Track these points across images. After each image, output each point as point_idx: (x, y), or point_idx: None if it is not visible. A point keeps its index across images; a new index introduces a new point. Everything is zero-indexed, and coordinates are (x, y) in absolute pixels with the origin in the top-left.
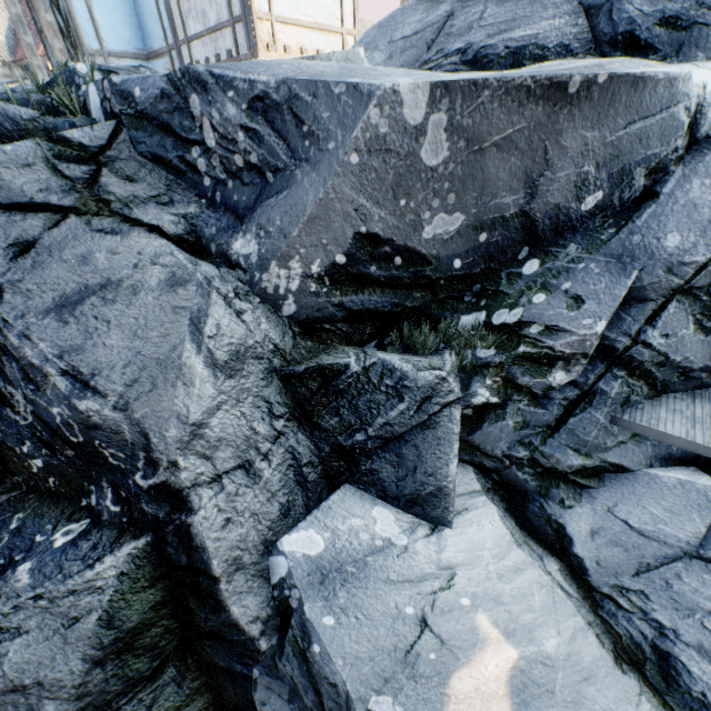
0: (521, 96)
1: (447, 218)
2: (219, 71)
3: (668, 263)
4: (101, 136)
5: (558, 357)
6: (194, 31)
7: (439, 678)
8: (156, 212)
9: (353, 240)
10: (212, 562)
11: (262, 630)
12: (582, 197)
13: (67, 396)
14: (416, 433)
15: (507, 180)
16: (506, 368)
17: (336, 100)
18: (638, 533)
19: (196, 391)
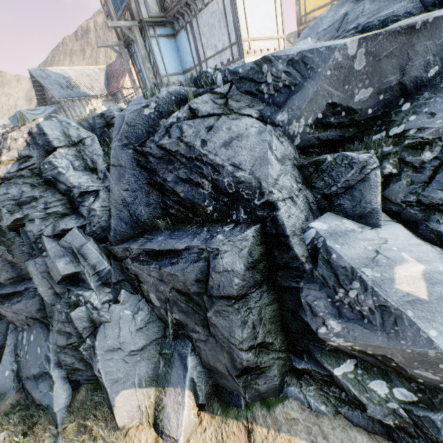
0: (395, 35)
1: (364, 91)
2: (275, 55)
3: None
4: (226, 89)
5: (425, 143)
6: (210, 55)
7: (389, 267)
8: (249, 110)
9: (325, 107)
10: (286, 229)
11: (305, 261)
12: (428, 70)
13: (232, 172)
14: (359, 184)
15: (391, 70)
16: (399, 153)
17: (321, 53)
18: None
19: (273, 168)
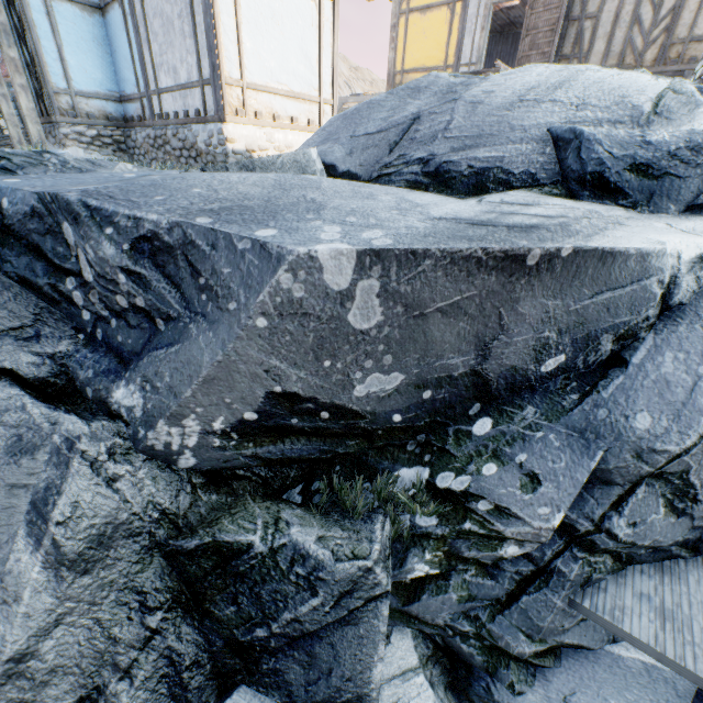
0: (471, 265)
1: (383, 377)
2: (96, 202)
3: (637, 447)
4: None
5: (509, 537)
6: (166, 84)
7: None
8: (12, 350)
9: (266, 398)
10: None
11: None
12: (542, 359)
13: None
14: (333, 629)
15: (455, 342)
16: (449, 541)
17: (239, 256)
18: None
19: (21, 609)
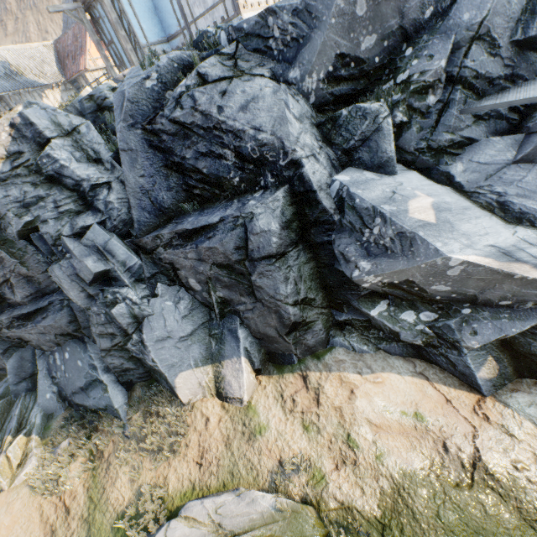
0: None
1: (369, 38)
2: (279, 5)
3: (466, 27)
4: (233, 49)
5: (428, 86)
6: (198, 14)
7: (404, 202)
8: (260, 70)
9: (335, 58)
10: (313, 185)
11: (334, 213)
12: (424, 12)
13: (254, 136)
14: (374, 135)
15: (391, 14)
16: (406, 100)
17: (323, 0)
18: (484, 165)
19: (293, 126)
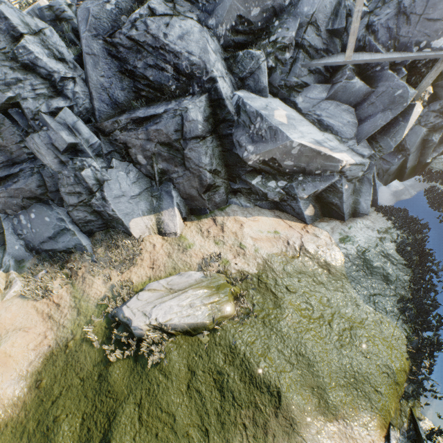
0: None
1: (256, 9)
2: None
3: (305, 16)
4: None
5: (286, 47)
6: None
7: (272, 111)
8: (191, 15)
9: (236, 17)
10: (223, 95)
11: (234, 115)
12: (285, 1)
13: (187, 58)
14: (257, 71)
15: None
16: (275, 53)
17: None
18: (312, 99)
19: (212, 56)
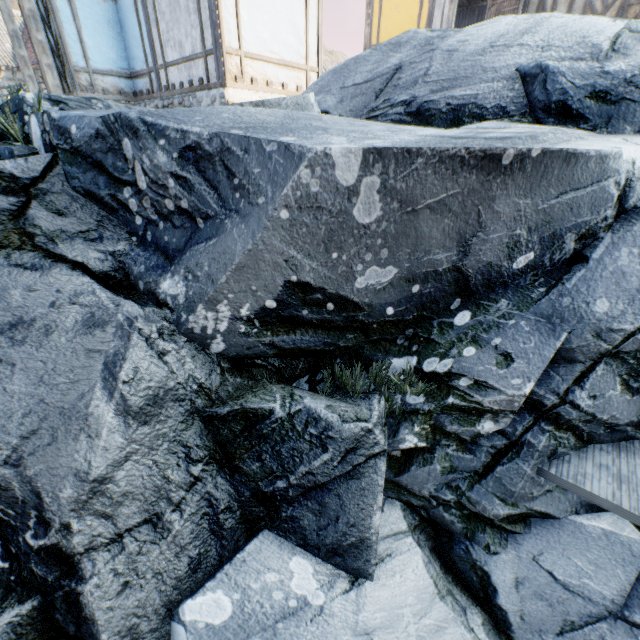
0: (455, 164)
1: (379, 270)
2: (151, 119)
3: (596, 328)
4: (35, 167)
5: (486, 410)
6: (172, 58)
7: None
8: (82, 248)
9: (284, 287)
10: (101, 636)
11: None
12: (514, 256)
13: None
14: (339, 482)
15: (440, 239)
16: (434, 416)
17: (267, 157)
18: (563, 587)
19: (101, 443)
